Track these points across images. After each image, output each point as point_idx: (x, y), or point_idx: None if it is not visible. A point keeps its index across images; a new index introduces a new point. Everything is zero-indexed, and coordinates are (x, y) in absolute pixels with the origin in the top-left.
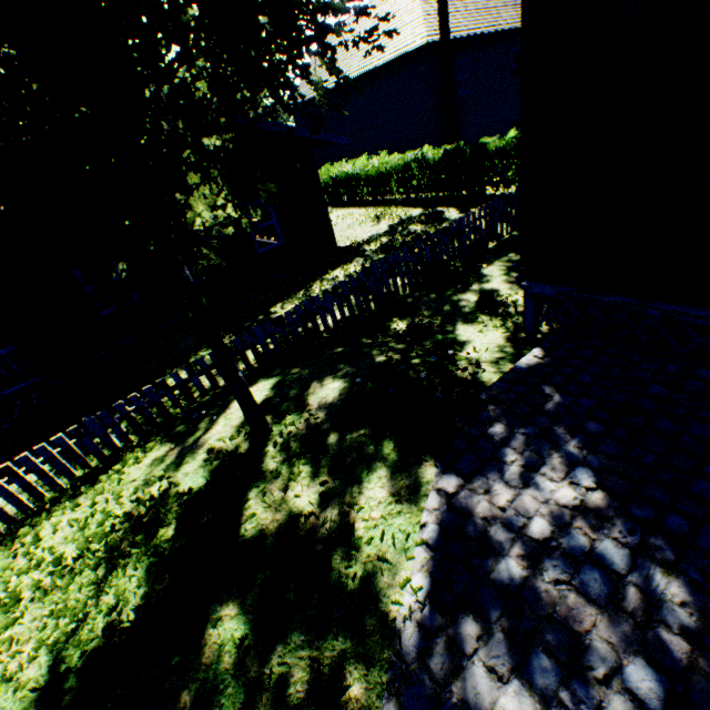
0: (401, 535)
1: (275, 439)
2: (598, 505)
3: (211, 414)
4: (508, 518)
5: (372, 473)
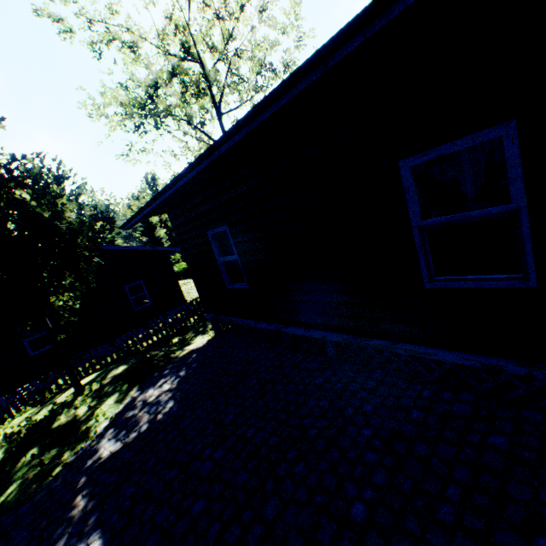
0: (109, 413)
1: (84, 392)
2: (173, 388)
3: (65, 391)
4: (146, 398)
5: (113, 396)
